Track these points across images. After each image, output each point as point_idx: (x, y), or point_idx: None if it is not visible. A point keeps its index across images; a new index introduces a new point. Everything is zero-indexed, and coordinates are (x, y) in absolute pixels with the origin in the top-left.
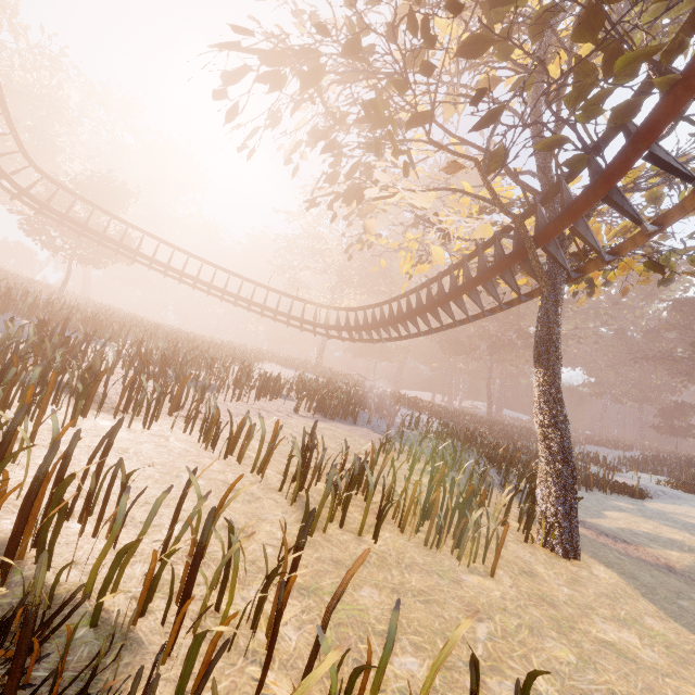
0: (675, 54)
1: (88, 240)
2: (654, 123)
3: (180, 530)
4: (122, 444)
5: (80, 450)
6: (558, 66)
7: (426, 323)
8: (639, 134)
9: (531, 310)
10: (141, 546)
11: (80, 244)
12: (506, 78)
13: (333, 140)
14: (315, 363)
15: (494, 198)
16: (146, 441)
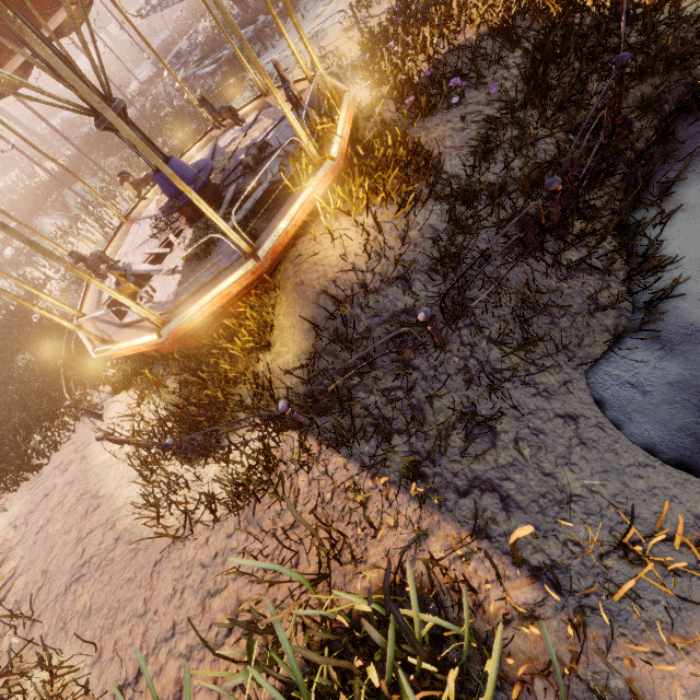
0: None
1: None
2: None
3: None
4: None
5: None
6: None
7: None
8: None
9: None
10: None
11: None
12: None
13: None
14: None
15: None
16: None
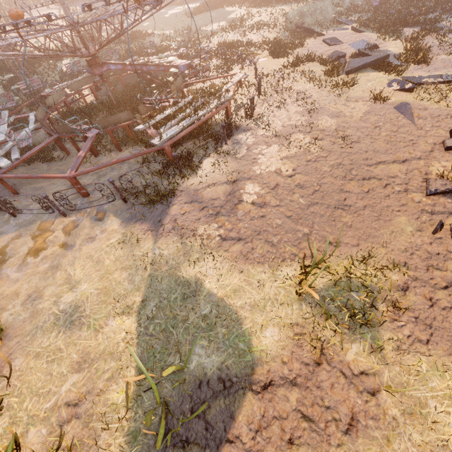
0: None
1: None
2: None
3: None
4: None
5: None
6: None
7: None
8: None
9: None
10: None
11: None
12: None
13: None
14: None
15: None
16: None
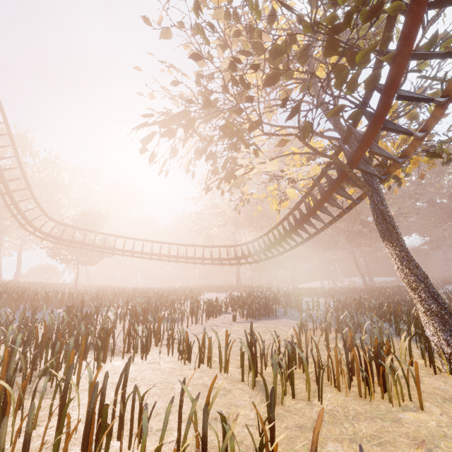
0: (388, 43)
1: (85, 250)
2: (392, 80)
3: (186, 428)
4: (131, 375)
5: (107, 386)
6: (321, 71)
7: (299, 236)
8: (386, 88)
9: (364, 206)
10: (162, 449)
11: (82, 254)
12: (295, 88)
13: (210, 152)
14: (236, 284)
15: (314, 150)
16: (145, 369)
